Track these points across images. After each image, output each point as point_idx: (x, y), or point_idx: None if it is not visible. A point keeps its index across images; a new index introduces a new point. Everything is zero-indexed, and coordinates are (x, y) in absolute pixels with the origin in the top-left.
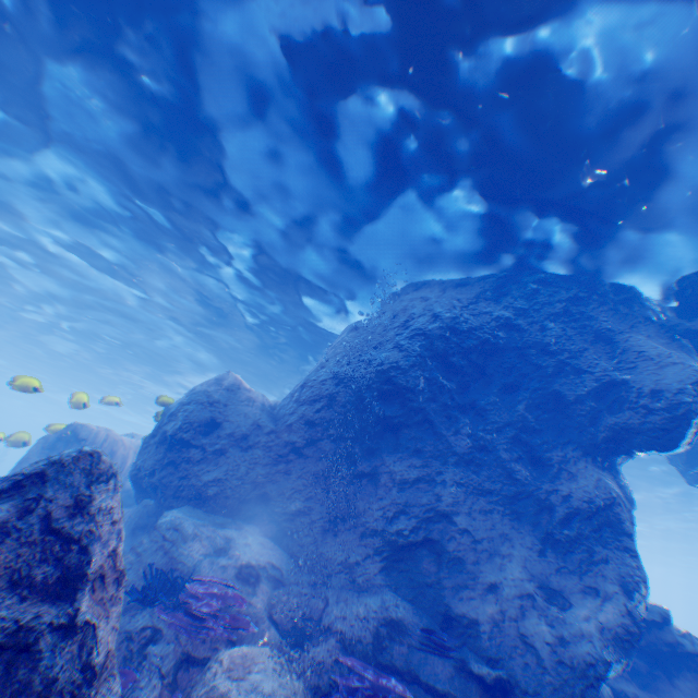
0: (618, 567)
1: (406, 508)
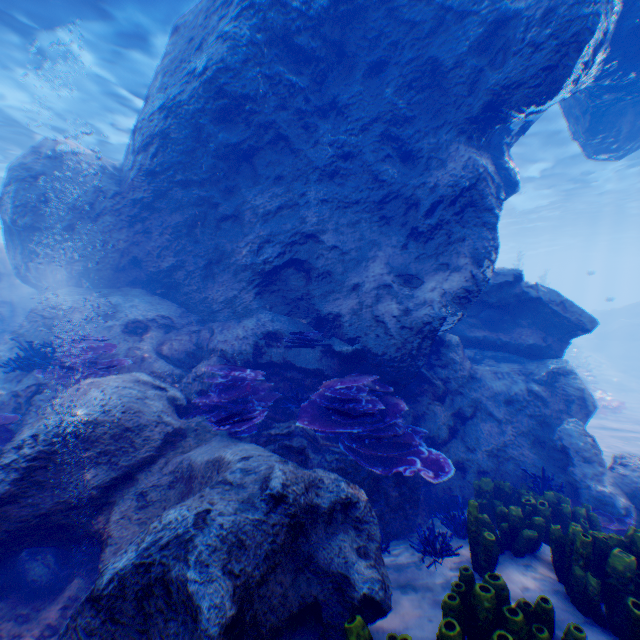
0: (474, 243)
1: (272, 239)
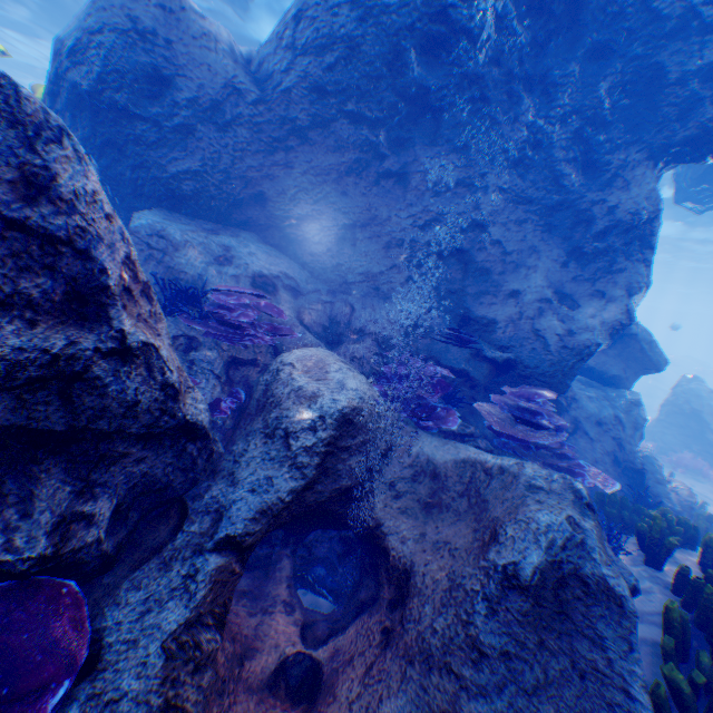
0: (630, 277)
1: (439, 219)
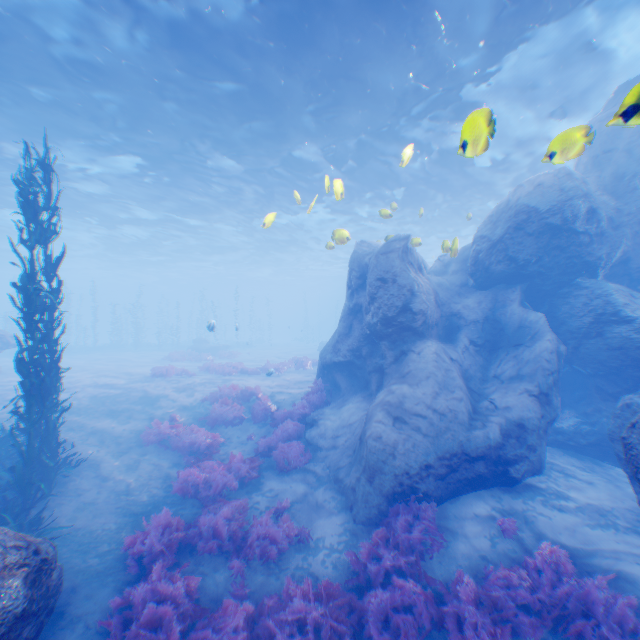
0: None
1: None
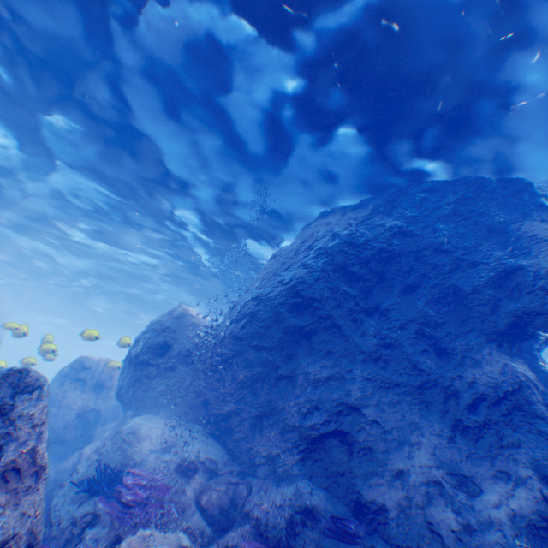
0: (533, 451)
1: (318, 404)
